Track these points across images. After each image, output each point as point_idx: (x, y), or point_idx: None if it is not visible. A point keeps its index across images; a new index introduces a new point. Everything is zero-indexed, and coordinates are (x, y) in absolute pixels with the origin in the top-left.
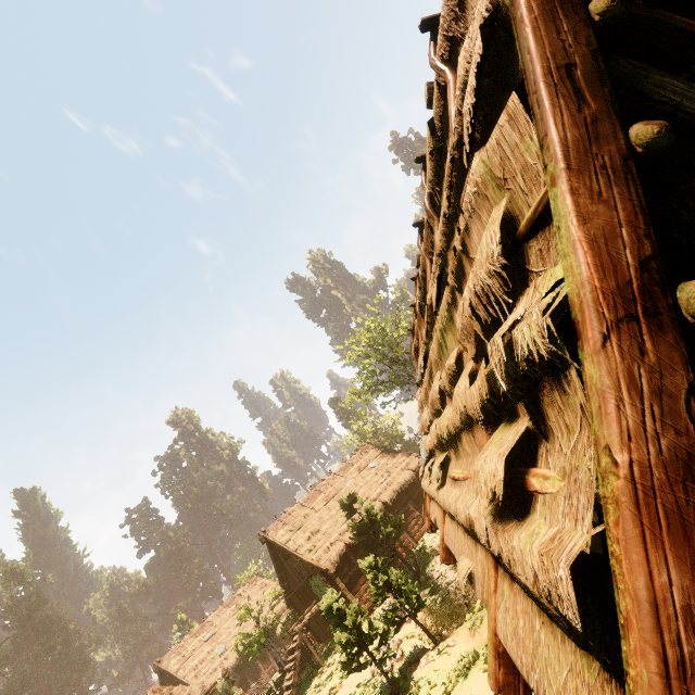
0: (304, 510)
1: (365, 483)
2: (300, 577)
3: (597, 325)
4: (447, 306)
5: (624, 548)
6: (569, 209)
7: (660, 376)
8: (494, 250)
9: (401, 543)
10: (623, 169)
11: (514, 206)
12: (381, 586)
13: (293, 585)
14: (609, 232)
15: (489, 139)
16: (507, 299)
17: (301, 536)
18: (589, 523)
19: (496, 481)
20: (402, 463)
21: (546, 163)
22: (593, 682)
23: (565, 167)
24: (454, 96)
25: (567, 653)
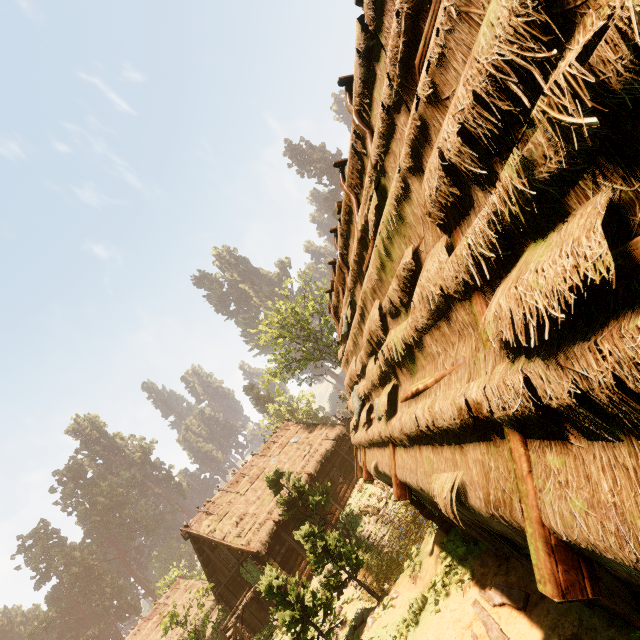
0: (229, 496)
1: (288, 459)
2: (229, 567)
3: None
4: (395, 206)
5: None
6: None
7: None
8: None
9: (329, 511)
10: None
11: None
12: (320, 553)
13: (222, 578)
14: None
15: None
16: (547, 53)
17: (228, 523)
18: None
19: (587, 267)
20: (322, 434)
21: None
22: None
23: None
24: None
25: None
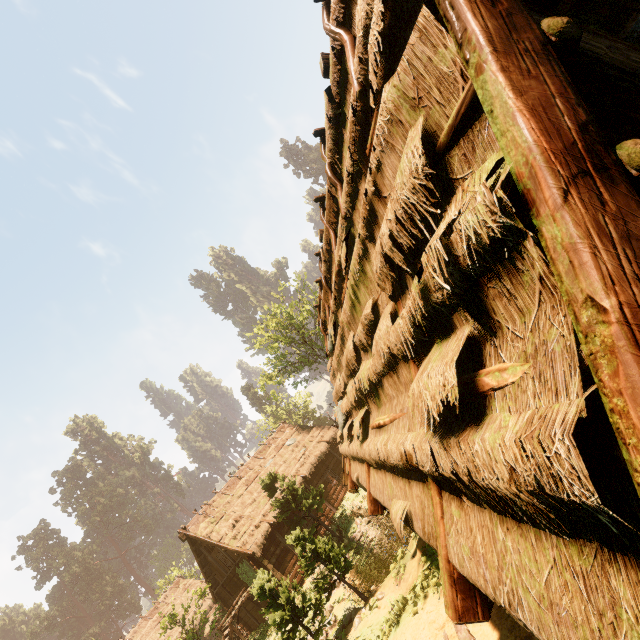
0: (225, 499)
1: (284, 461)
2: (226, 567)
3: (555, 182)
4: (359, 261)
5: (632, 396)
6: (503, 85)
7: (624, 222)
8: (418, 163)
9: (323, 512)
10: (544, 52)
11: (431, 123)
12: (310, 557)
13: (220, 578)
14: (545, 102)
15: (400, 62)
16: (435, 210)
17: (224, 526)
18: (577, 387)
19: (448, 389)
20: (317, 436)
21: (468, 57)
22: (589, 569)
23: (492, 50)
24: (352, 52)
25: (546, 549)
